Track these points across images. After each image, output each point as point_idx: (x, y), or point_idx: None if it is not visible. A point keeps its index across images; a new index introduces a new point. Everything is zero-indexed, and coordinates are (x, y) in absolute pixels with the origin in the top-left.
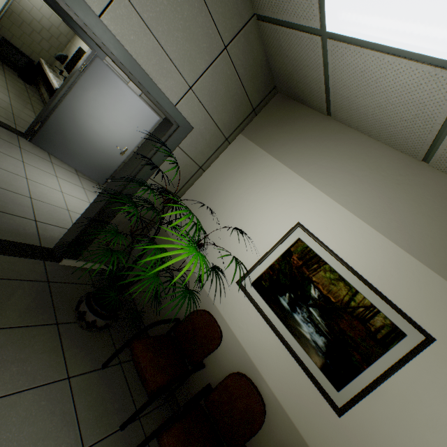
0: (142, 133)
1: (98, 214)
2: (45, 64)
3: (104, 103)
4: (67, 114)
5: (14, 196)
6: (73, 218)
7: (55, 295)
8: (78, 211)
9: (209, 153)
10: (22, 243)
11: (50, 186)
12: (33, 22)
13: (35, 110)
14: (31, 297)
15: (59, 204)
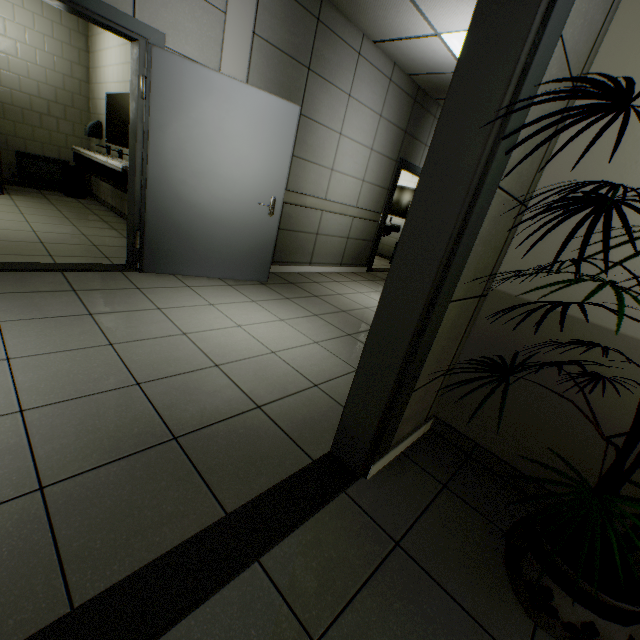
0: (283, 155)
1: (410, 345)
2: (83, 150)
3: (205, 136)
4: (165, 194)
5: (196, 380)
6: (292, 363)
7: (436, 573)
8: (284, 346)
9: (598, 23)
10: (287, 479)
11: (219, 327)
12: (33, 101)
13: (113, 226)
14: (420, 625)
15: (254, 350)
